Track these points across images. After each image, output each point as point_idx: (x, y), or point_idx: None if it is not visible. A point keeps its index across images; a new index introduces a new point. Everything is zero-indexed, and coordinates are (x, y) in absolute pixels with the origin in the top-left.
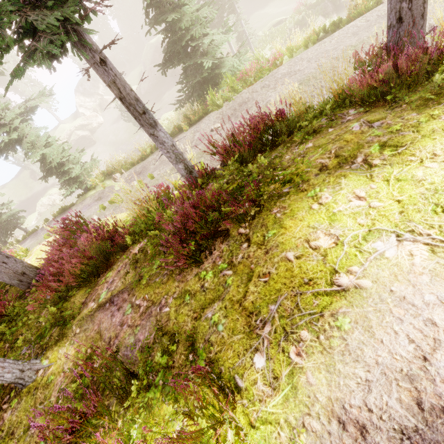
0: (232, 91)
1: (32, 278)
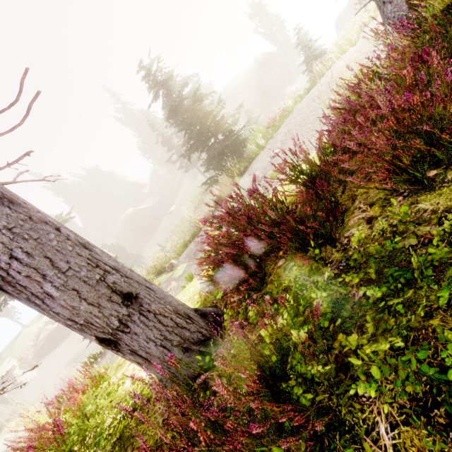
0: (264, 139)
1: (205, 329)
